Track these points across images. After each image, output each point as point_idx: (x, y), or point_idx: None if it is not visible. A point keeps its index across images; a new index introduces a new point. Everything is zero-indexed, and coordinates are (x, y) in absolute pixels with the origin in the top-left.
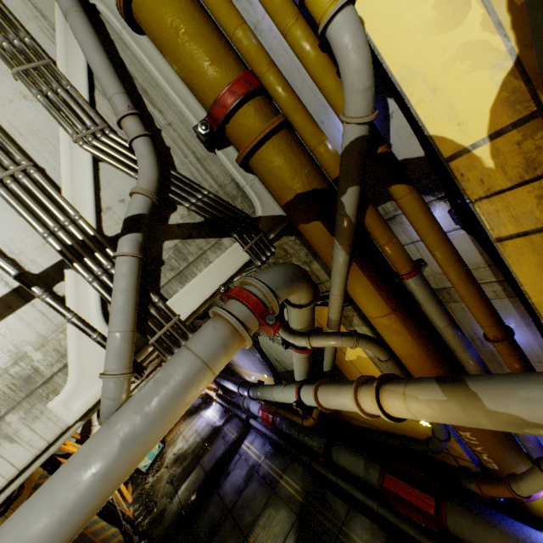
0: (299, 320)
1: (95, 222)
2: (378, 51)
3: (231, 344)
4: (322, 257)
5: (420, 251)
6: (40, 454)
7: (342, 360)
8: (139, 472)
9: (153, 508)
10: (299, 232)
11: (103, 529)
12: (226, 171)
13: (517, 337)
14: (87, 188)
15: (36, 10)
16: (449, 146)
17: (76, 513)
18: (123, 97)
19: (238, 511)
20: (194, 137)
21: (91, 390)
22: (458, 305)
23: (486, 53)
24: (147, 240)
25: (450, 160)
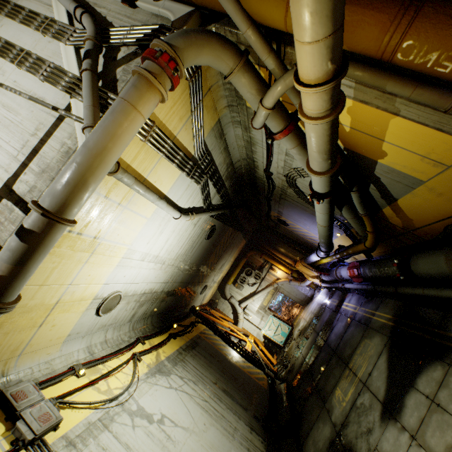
0: (249, 93)
1: (79, 74)
2: None
3: (138, 84)
4: (218, 7)
5: None
6: None
7: (346, 136)
8: (280, 347)
9: (287, 364)
10: (217, 19)
11: (249, 367)
12: (148, 13)
13: None
14: (74, 61)
15: (48, 7)
16: None
17: (67, 178)
18: (72, 4)
19: (340, 349)
20: (124, 8)
21: None
22: None
23: None
24: (107, 74)
25: None
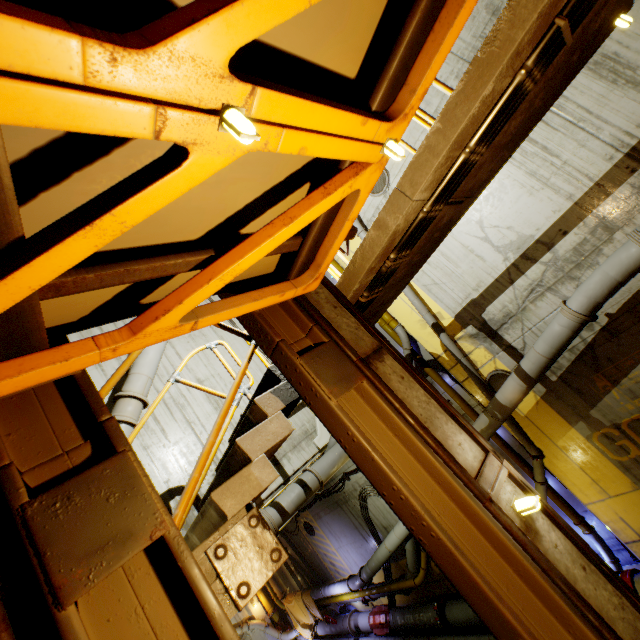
0: None
1: None
2: (409, 332)
3: None
4: None
5: (447, 397)
6: (309, 460)
7: None
8: None
9: None
10: None
11: None
12: None
13: (500, 433)
14: None
15: None
16: (435, 355)
17: (334, 463)
18: None
19: None
20: None
21: (325, 439)
22: (472, 422)
23: (434, 334)
24: None
25: (437, 358)
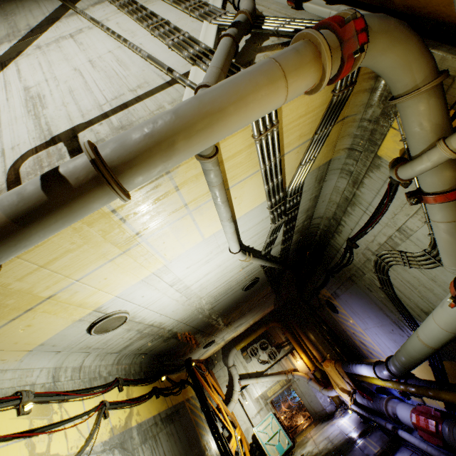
0: (422, 126)
1: (213, 48)
2: None
3: (302, 50)
4: (436, 3)
5: None
6: None
7: None
8: None
9: None
10: None
11: None
12: (313, 15)
13: None
14: (212, 37)
15: None
16: None
17: (153, 127)
18: None
19: None
20: (286, 9)
21: None
22: None
23: None
24: (244, 56)
25: None
